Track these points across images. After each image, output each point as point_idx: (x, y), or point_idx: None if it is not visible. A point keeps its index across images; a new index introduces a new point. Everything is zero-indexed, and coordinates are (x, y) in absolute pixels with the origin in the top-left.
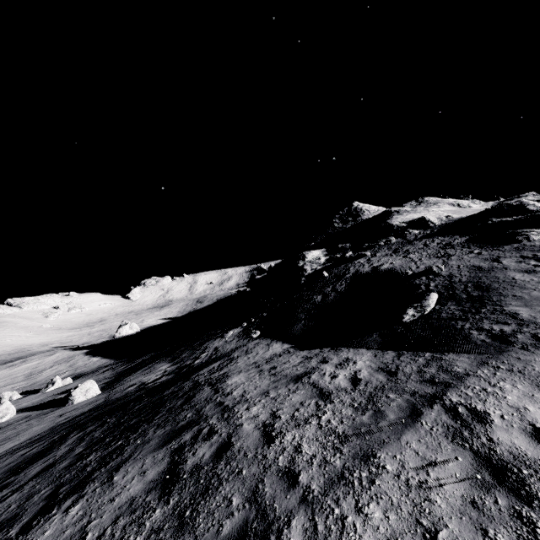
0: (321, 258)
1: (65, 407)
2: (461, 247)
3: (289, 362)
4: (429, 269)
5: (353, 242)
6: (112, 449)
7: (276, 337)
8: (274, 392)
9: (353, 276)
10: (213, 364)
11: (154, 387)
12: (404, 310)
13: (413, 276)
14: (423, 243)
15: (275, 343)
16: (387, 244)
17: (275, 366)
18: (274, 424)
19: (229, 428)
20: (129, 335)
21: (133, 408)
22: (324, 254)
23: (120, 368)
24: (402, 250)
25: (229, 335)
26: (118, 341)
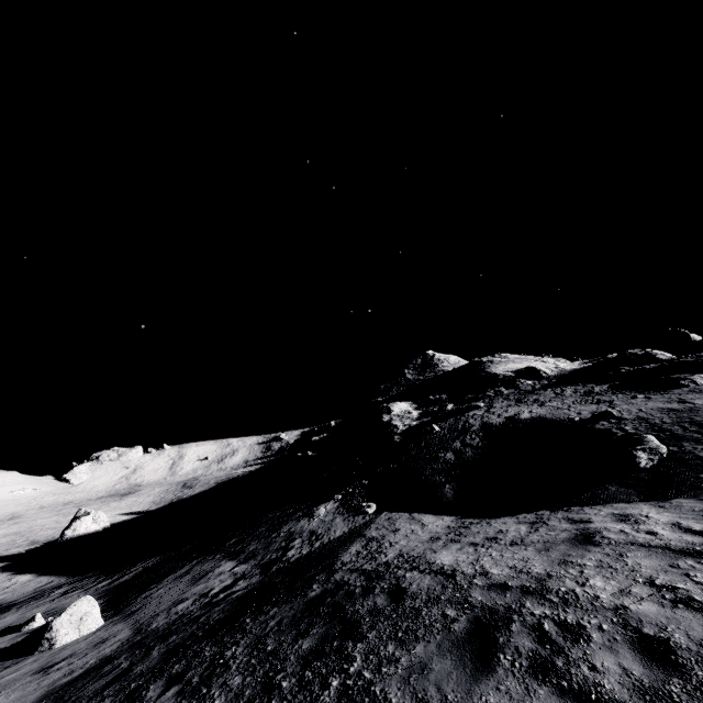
0: (413, 412)
1: (37, 657)
2: (613, 394)
3: (508, 530)
4: (605, 412)
5: (448, 393)
6: (334, 697)
7: (412, 510)
8: (585, 559)
9: (484, 428)
10: (349, 547)
11: (249, 595)
12: (629, 454)
13: (586, 421)
14: (553, 392)
15: (423, 516)
16: (499, 395)
17: (491, 537)
18: (693, 598)
19: (600, 615)
20: (90, 533)
21: (266, 626)
22: (414, 407)
23: (99, 585)
24: (529, 399)
25: (323, 512)
26: (68, 544)
